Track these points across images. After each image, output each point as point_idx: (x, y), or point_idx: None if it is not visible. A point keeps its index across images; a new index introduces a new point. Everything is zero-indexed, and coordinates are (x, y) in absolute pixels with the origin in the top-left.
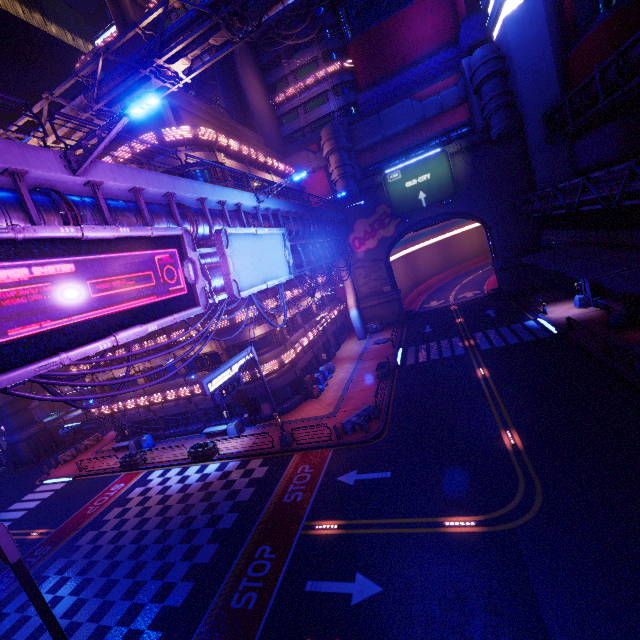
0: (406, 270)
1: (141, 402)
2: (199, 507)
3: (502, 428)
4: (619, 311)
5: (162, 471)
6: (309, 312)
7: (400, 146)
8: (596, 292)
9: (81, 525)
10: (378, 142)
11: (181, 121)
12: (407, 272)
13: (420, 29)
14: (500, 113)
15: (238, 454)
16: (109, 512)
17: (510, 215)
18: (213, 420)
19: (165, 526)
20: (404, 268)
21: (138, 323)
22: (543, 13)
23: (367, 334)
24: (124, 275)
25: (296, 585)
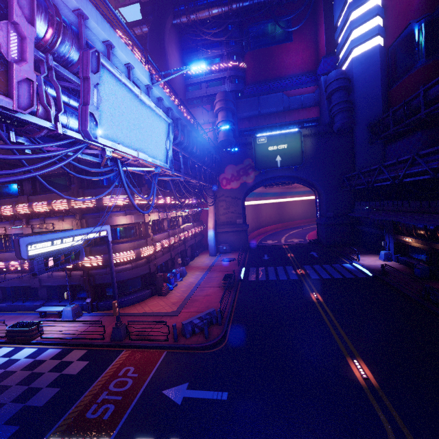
0: (253, 215)
1: None
2: None
3: (348, 355)
4: (424, 265)
5: None
6: (175, 223)
7: (269, 122)
8: (398, 250)
9: None
10: (254, 116)
11: None
12: (253, 217)
13: (294, 58)
14: (343, 113)
15: (62, 341)
16: None
17: (336, 187)
18: (54, 300)
19: None
20: (252, 213)
21: None
22: (378, 59)
23: (217, 253)
24: None
25: None
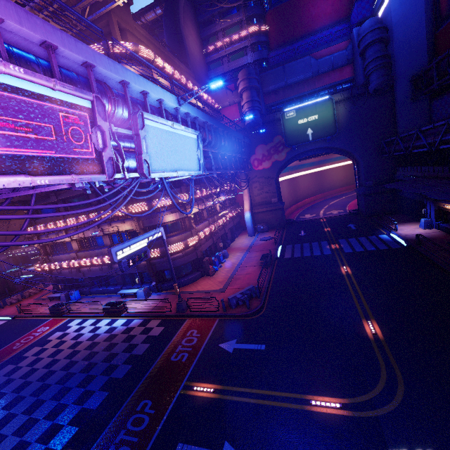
0: (289, 190)
1: (73, 264)
2: (101, 355)
3: (363, 318)
4: None
5: (80, 320)
6: (214, 210)
7: (297, 92)
8: (439, 217)
9: (5, 358)
10: (281, 87)
11: (127, 41)
12: (290, 191)
13: (322, 7)
14: (379, 71)
15: (142, 314)
16: (30, 350)
17: (375, 154)
18: (128, 284)
19: (69, 369)
20: (288, 188)
21: (25, 173)
22: None
23: (256, 232)
24: (11, 118)
25: (167, 446)
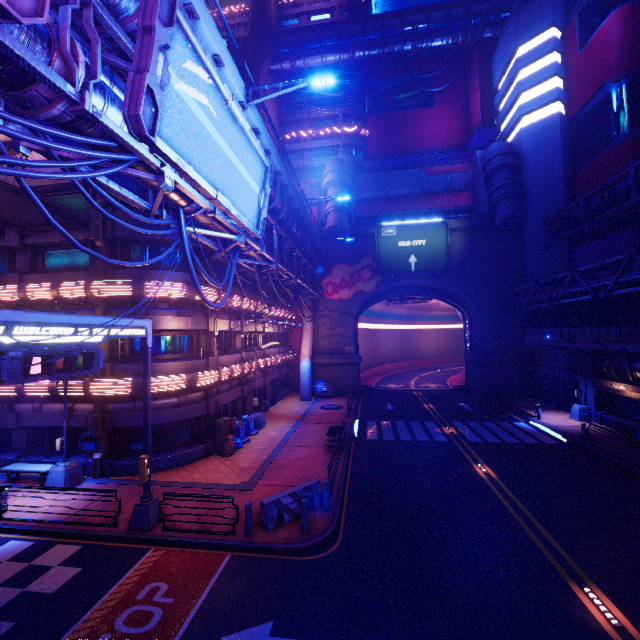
0: (367, 344)
1: None
2: None
3: (569, 578)
4: None
5: None
6: (253, 342)
7: (400, 208)
8: (600, 405)
9: None
10: (379, 198)
11: None
12: (368, 347)
13: (435, 128)
14: (509, 200)
15: (37, 525)
16: None
17: (496, 307)
18: (38, 452)
19: None
20: (366, 341)
21: None
22: (559, 132)
23: (313, 397)
24: None
25: None
